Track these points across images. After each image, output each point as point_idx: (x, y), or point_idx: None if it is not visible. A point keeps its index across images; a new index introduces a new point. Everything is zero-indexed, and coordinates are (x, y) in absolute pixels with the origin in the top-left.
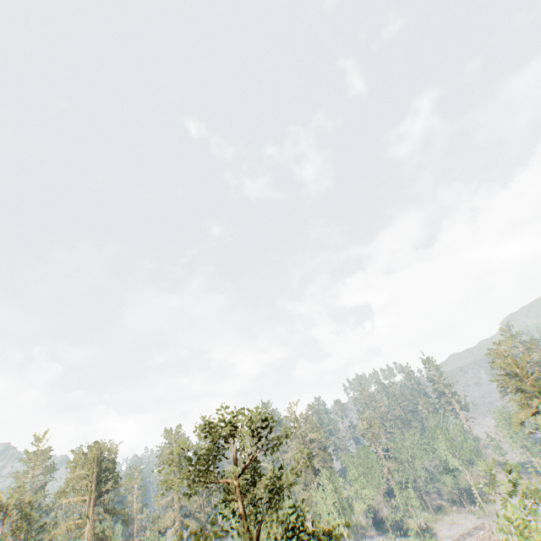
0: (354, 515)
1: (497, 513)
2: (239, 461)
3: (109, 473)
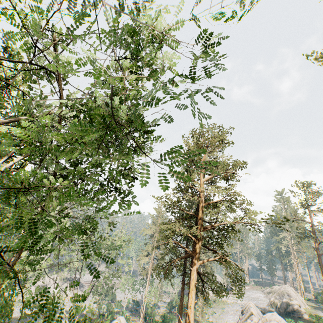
0: None
1: None
2: None
3: None
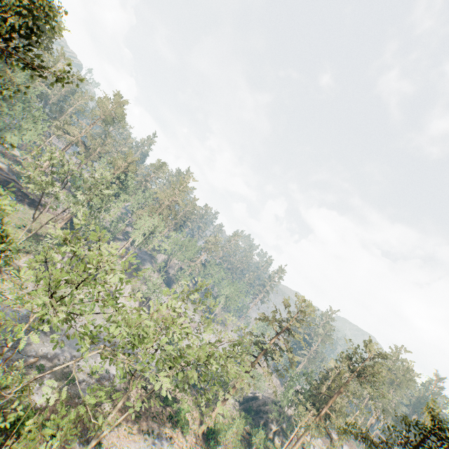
0: (149, 244)
1: (176, 298)
2: (131, 155)
3: (45, 38)
